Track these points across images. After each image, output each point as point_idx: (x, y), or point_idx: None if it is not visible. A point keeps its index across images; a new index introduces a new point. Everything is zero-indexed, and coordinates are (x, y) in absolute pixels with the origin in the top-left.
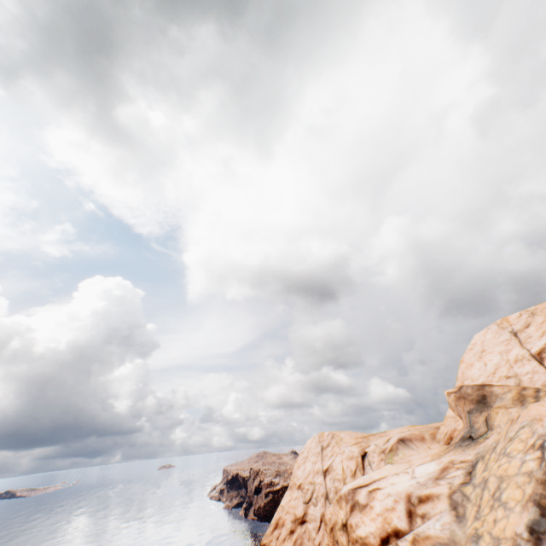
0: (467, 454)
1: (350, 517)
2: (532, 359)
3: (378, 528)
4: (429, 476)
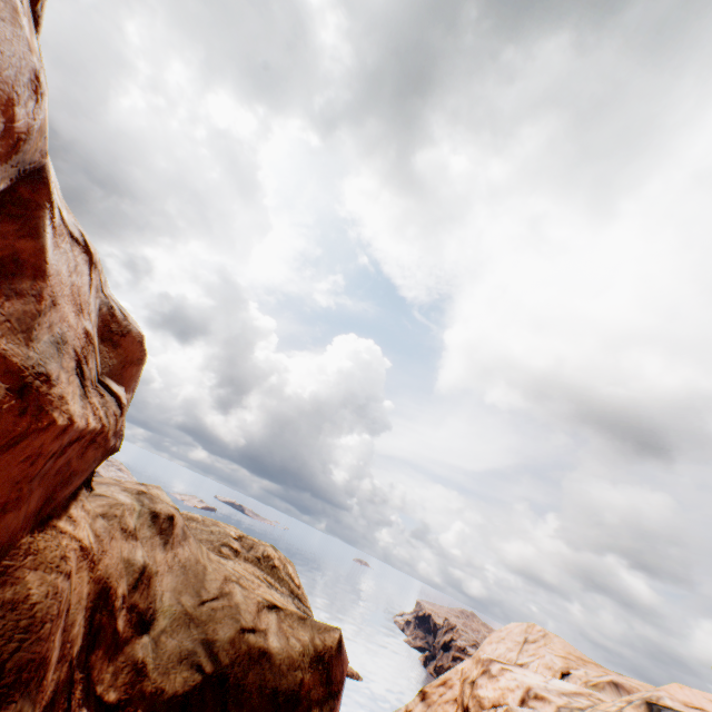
0: (611, 698)
1: (478, 677)
2: None
3: (494, 697)
4: (559, 688)
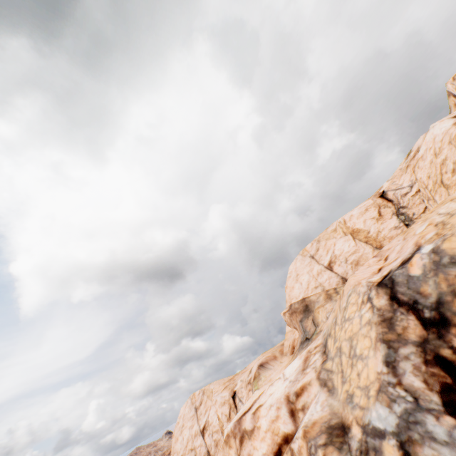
0: (317, 340)
1: (241, 451)
2: (327, 270)
3: (269, 445)
4: (297, 371)
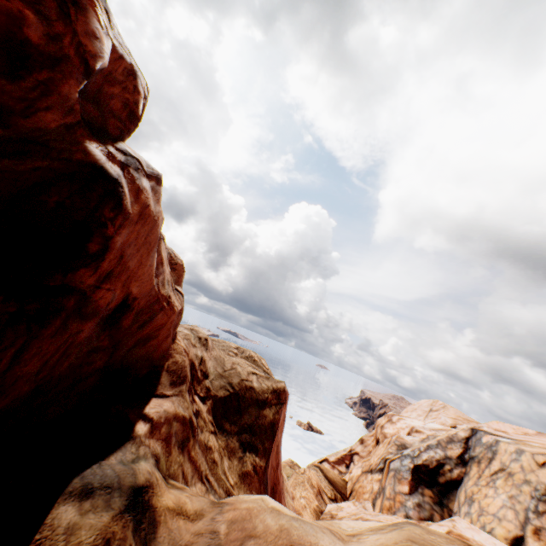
0: None
1: (385, 423)
2: None
3: (393, 432)
4: (431, 427)
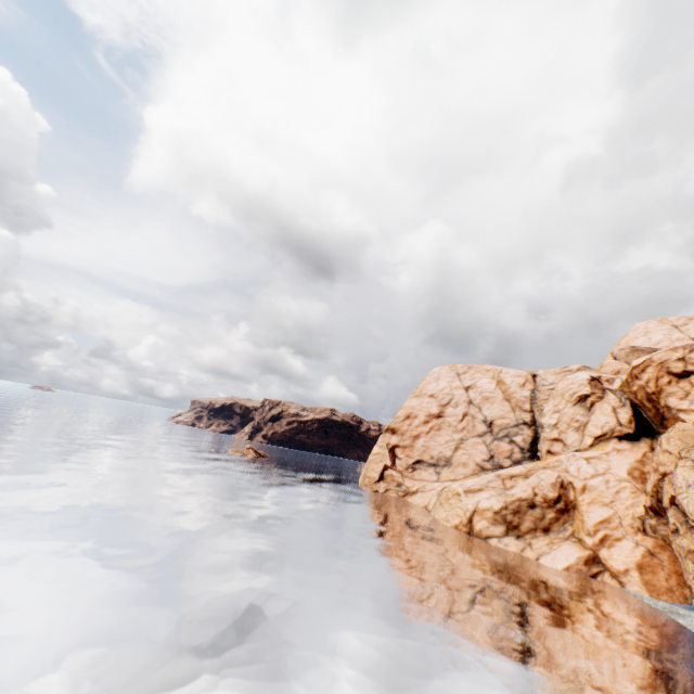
0: None
1: (688, 355)
2: (691, 340)
3: None
4: None
